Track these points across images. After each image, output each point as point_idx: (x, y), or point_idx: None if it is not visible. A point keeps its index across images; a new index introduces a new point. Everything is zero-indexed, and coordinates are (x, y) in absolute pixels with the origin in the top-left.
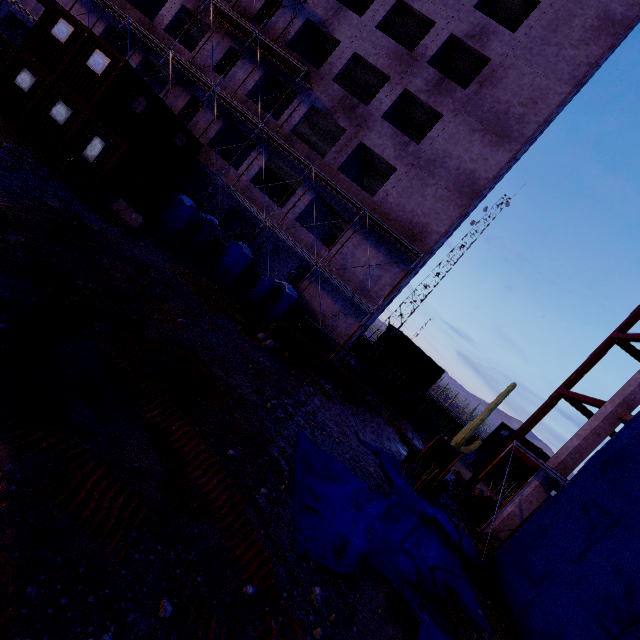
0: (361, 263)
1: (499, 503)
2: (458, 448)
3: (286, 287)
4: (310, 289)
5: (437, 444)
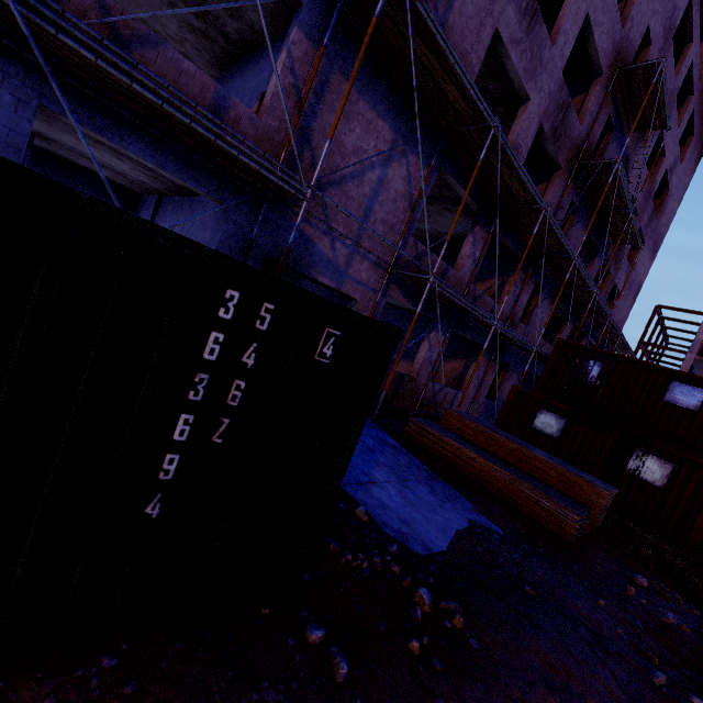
0: None
1: None
2: None
3: None
4: None
5: None
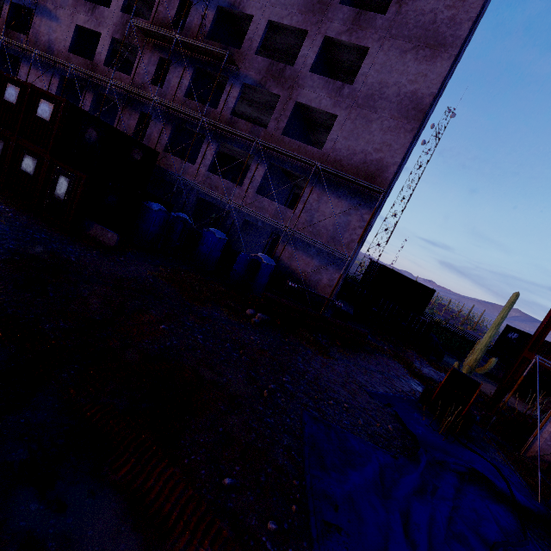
0: (327, 215)
1: (532, 417)
2: (472, 370)
3: (262, 258)
4: (286, 252)
5: (451, 378)
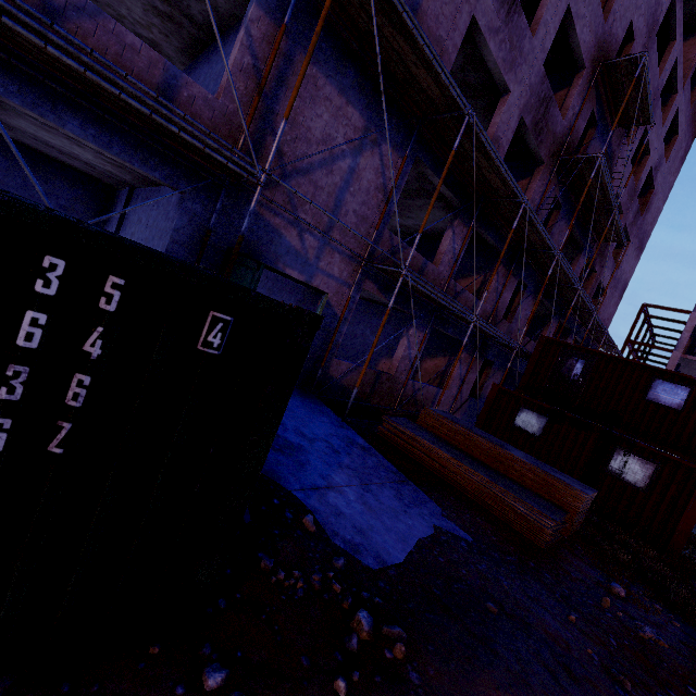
0: None
1: None
2: None
3: None
4: None
5: None
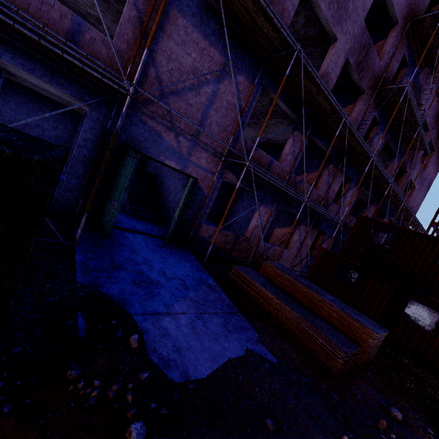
0: None
1: None
2: None
3: None
4: None
5: None
